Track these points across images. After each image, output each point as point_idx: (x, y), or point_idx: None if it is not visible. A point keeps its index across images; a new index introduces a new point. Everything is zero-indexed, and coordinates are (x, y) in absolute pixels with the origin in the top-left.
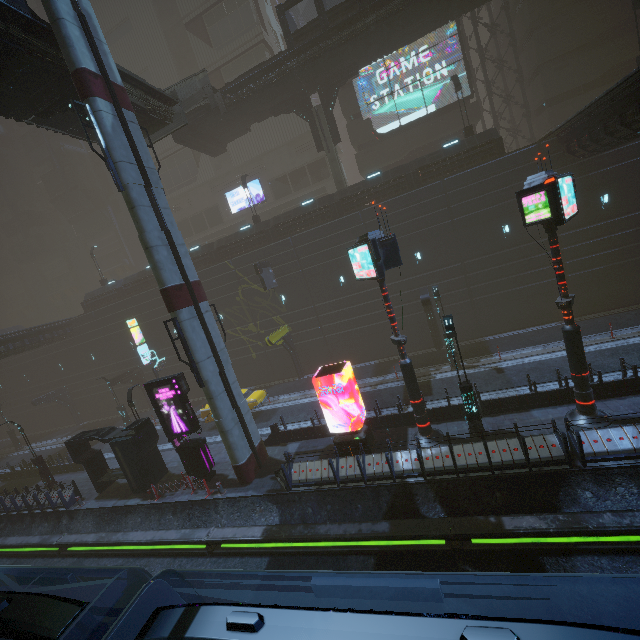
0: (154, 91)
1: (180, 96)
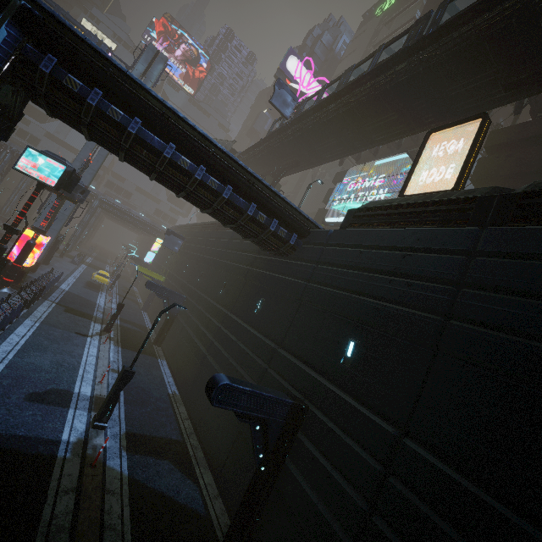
0: None
1: None
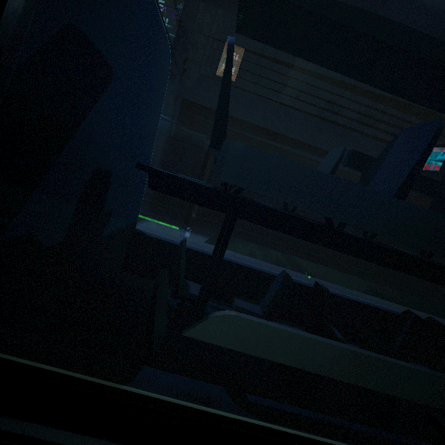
0: None
1: None
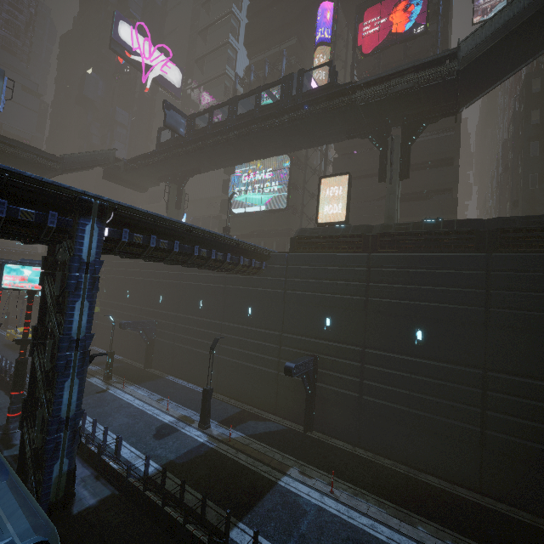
0: (40, 155)
1: (82, 159)
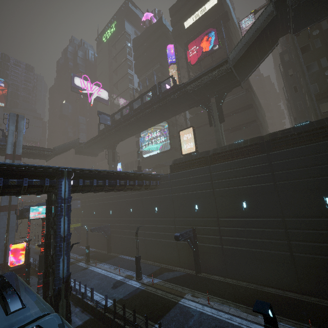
0: (43, 150)
1: (63, 147)
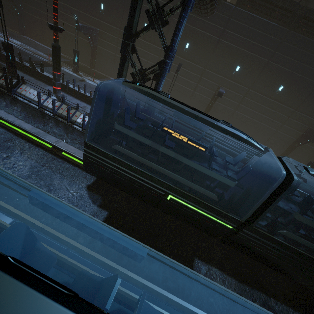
0: None
1: None
